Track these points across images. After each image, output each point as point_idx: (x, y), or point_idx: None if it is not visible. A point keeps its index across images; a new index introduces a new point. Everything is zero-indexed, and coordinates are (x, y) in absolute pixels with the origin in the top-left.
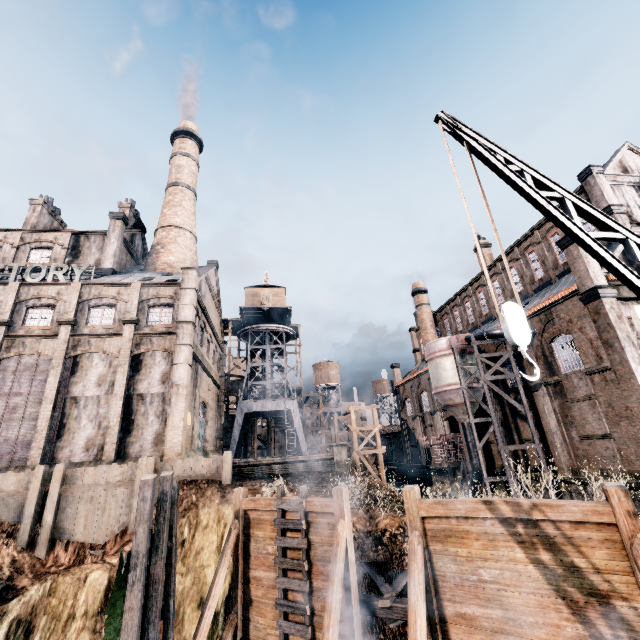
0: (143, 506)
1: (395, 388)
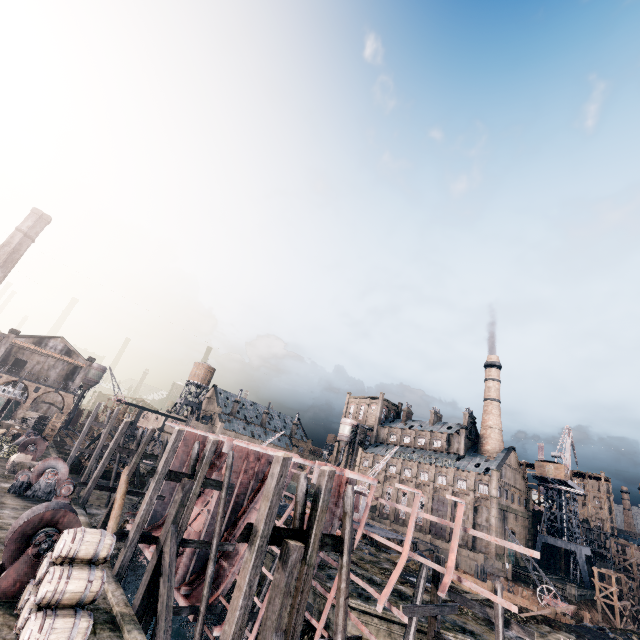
0: (475, 569)
1: None
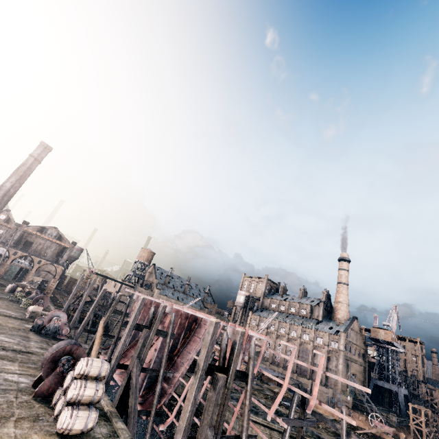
0: (327, 399)
1: None
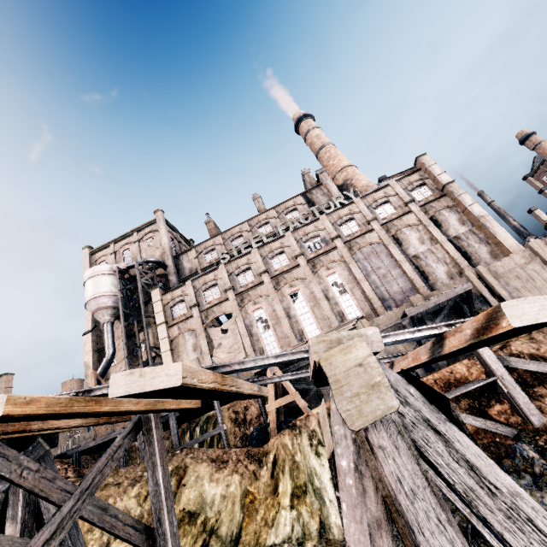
0: None
1: (545, 226)
